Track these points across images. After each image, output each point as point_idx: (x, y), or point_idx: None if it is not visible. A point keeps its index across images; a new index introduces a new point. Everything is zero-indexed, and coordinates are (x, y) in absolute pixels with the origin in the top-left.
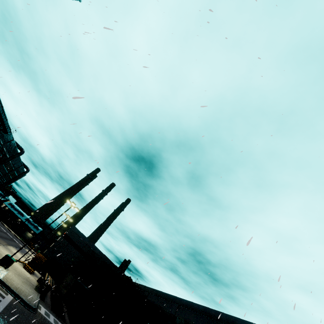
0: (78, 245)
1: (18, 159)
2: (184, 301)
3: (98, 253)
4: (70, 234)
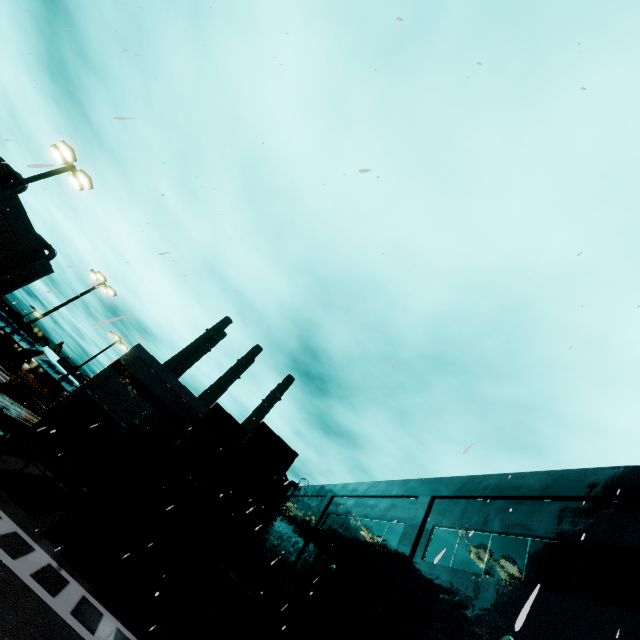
0: (151, 390)
1: (21, 215)
2: (455, 482)
3: (203, 412)
4: (131, 364)
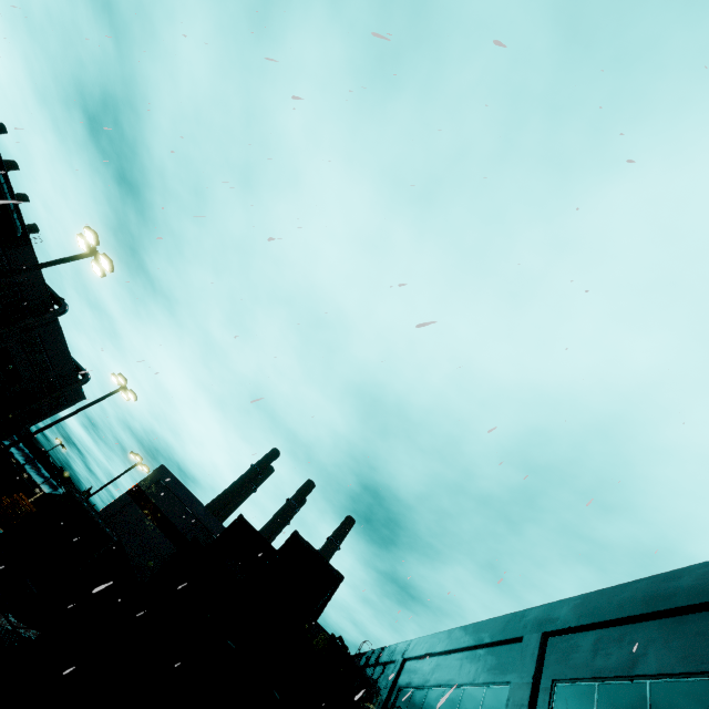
0: (173, 521)
1: (59, 339)
2: (572, 606)
3: None
4: (151, 490)
